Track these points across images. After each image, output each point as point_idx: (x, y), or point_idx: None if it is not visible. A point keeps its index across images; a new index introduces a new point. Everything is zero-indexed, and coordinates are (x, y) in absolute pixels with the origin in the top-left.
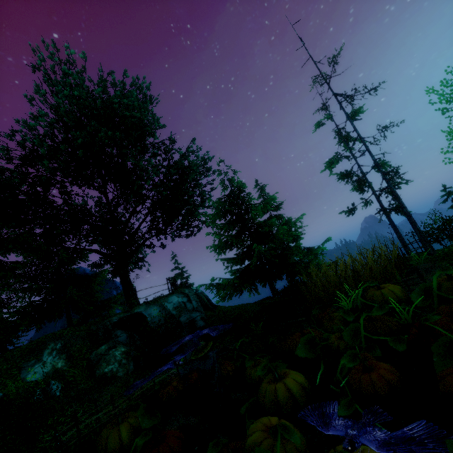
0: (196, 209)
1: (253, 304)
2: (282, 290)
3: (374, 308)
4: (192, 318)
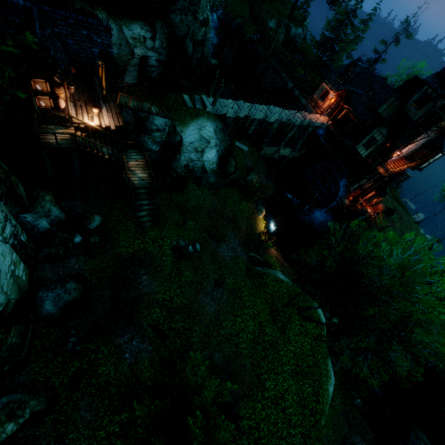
0: (337, 2)
1: (314, 55)
2: (325, 61)
3: (319, 79)
4: (298, 41)
